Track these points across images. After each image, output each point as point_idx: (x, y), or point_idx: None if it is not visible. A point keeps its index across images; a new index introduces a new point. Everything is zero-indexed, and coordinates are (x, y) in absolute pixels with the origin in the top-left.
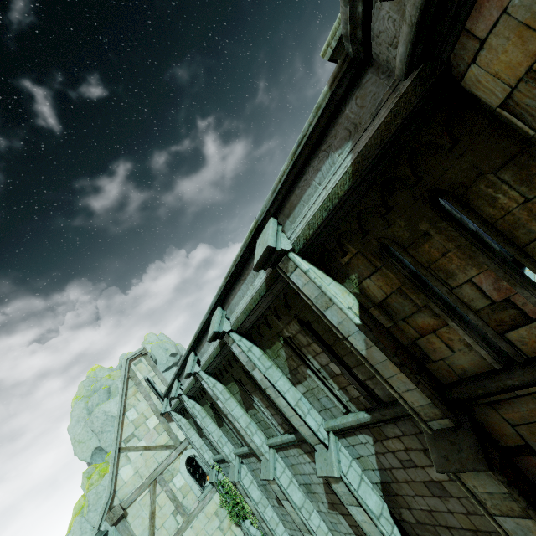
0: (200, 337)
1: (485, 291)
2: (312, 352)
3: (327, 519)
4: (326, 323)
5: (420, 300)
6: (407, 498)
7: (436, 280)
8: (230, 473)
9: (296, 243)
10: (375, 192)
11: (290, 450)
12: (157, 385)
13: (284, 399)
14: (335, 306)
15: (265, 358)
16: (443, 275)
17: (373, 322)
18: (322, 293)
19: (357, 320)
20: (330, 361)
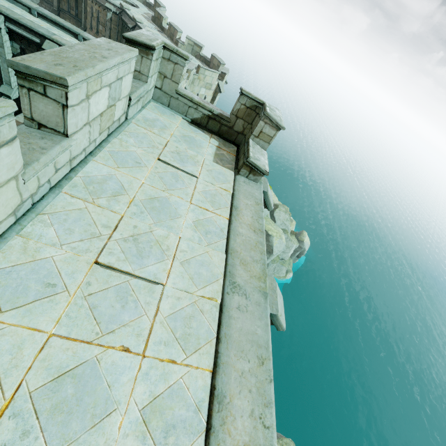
0: None
1: (73, 5)
2: None
3: None
4: None
5: None
6: None
7: None
8: None
9: None
10: None
11: None
12: None
13: None
14: None
15: None
16: None
17: None
18: None
19: None
20: None
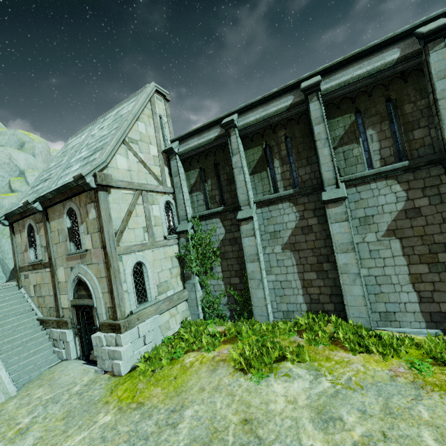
0: (358, 57)
1: None
2: None
3: (365, 249)
4: None
5: None
6: None
7: None
8: (241, 214)
9: None
10: None
11: (372, 184)
12: (166, 130)
13: None
14: None
15: None
16: None
17: None
18: None
19: None
20: None
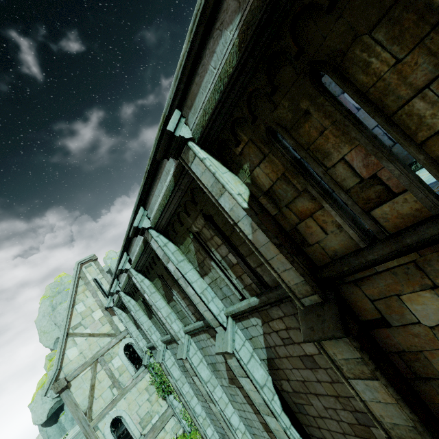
0: (130, 238)
1: (355, 169)
2: (215, 244)
3: (227, 392)
4: (224, 215)
5: (300, 184)
6: (286, 371)
7: (314, 162)
8: (157, 356)
9: (195, 132)
10: (262, 70)
11: (200, 336)
12: (103, 285)
13: (191, 287)
14: (227, 192)
15: (178, 253)
16: (320, 155)
17: (261, 209)
18: (216, 180)
19: (244, 204)
20: (228, 252)
